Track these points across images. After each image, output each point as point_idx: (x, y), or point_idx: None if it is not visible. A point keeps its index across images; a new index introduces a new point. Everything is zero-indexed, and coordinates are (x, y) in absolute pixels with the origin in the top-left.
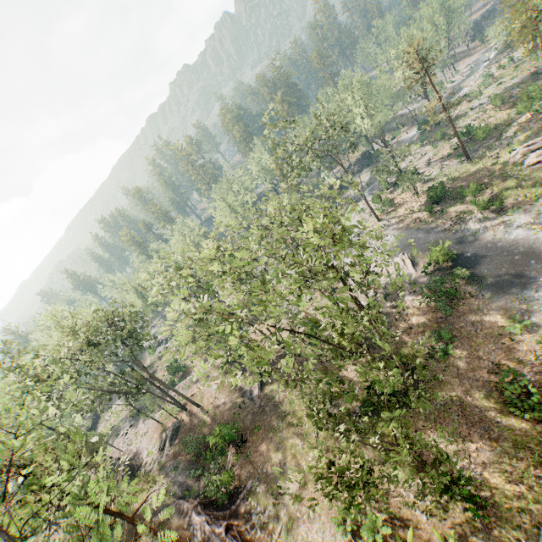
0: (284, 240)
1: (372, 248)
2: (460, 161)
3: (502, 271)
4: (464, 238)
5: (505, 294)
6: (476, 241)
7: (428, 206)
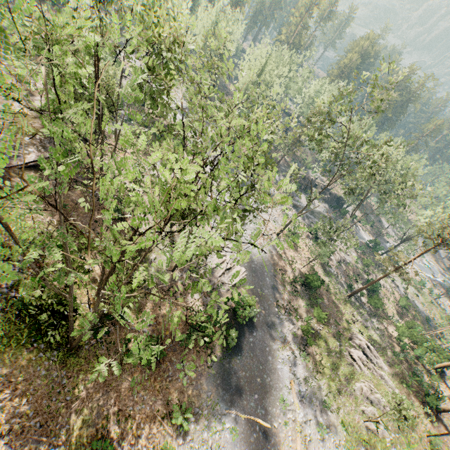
0: (212, 141)
1: (247, 237)
2: (346, 289)
3: (242, 373)
4: (271, 322)
5: (217, 387)
6: (269, 335)
7: (299, 278)
